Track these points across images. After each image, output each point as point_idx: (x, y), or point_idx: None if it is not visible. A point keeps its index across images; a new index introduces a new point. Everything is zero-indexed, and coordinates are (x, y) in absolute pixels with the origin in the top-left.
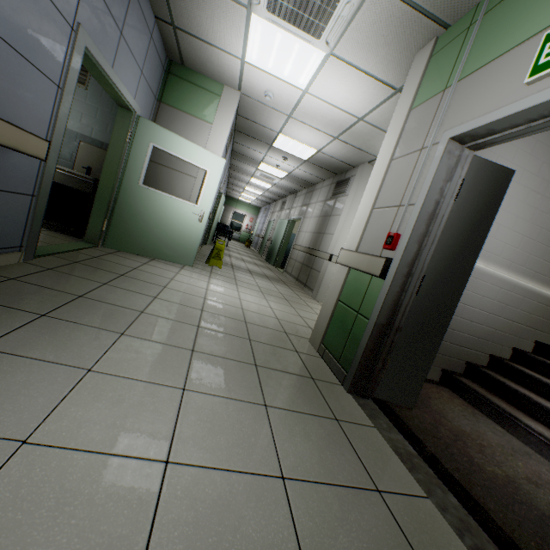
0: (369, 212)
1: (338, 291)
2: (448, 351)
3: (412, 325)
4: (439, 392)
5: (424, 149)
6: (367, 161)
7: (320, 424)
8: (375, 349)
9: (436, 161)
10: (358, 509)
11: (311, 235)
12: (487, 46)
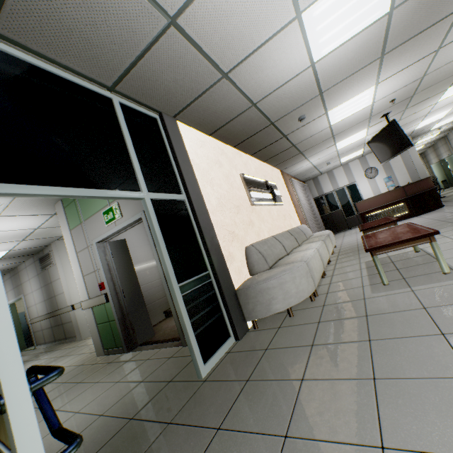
0: (83, 279)
1: (94, 321)
2: (160, 304)
3: (132, 308)
4: (166, 321)
5: (89, 247)
6: (55, 240)
7: (122, 367)
8: (125, 328)
9: (97, 251)
10: (143, 366)
11: (44, 304)
12: (87, 210)
